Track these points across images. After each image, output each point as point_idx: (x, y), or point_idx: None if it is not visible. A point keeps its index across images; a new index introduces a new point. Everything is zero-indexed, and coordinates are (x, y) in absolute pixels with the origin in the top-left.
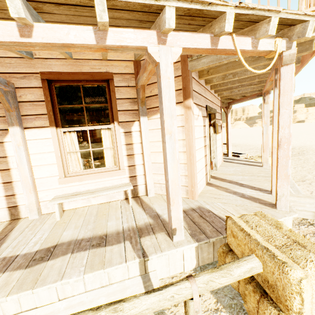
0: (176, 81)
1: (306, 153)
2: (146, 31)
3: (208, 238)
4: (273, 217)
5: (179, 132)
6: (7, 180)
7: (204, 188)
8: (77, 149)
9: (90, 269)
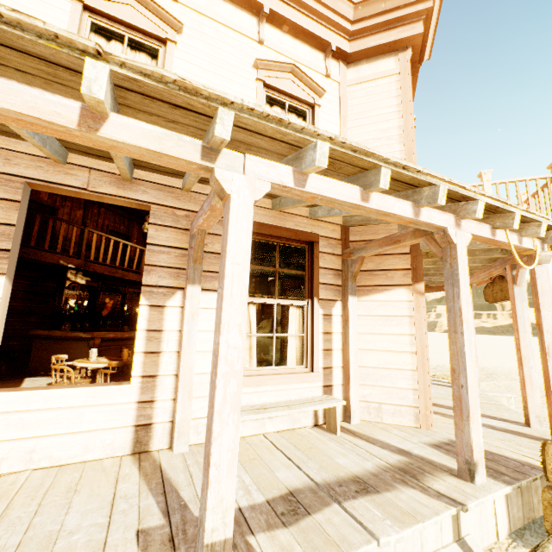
0: (402, 259)
1: (498, 377)
2: (447, 214)
3: (517, 480)
4: None
5: (404, 324)
6: (150, 371)
7: None
8: (253, 332)
9: (400, 523)
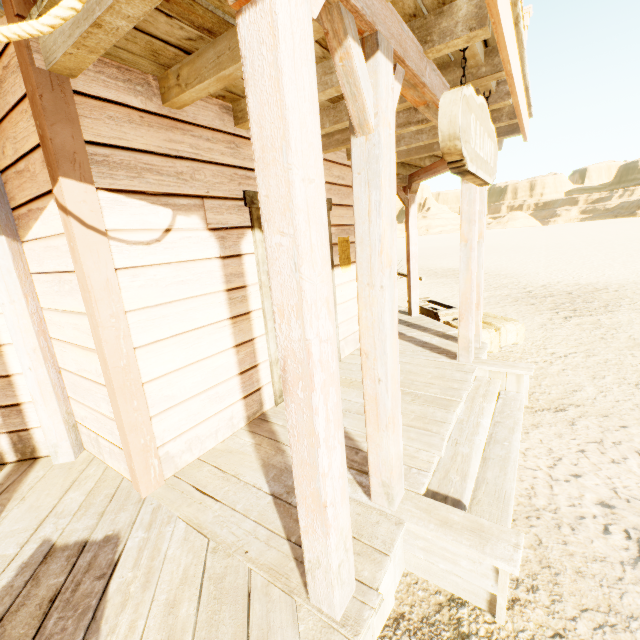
0: (29, 113)
1: (626, 305)
2: None
3: None
4: None
5: (76, 290)
6: None
7: (227, 438)
8: None
9: None
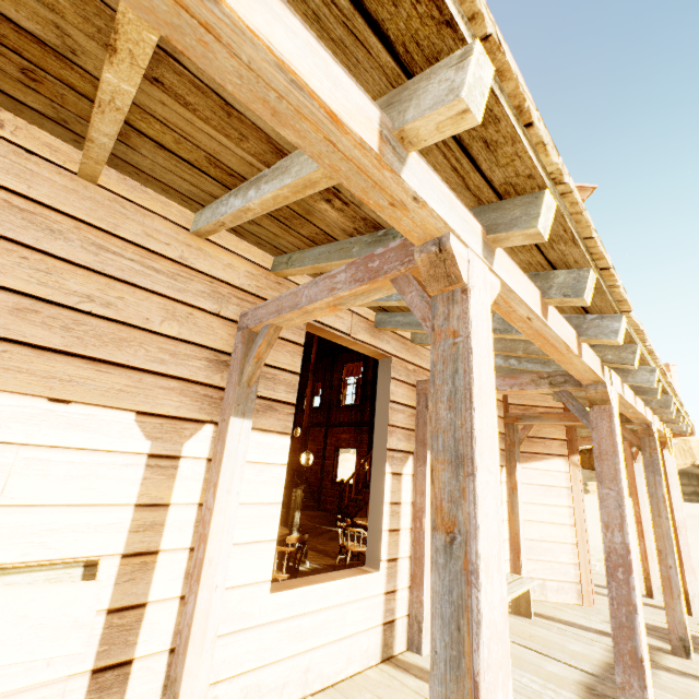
0: (558, 429)
1: None
2: (650, 410)
3: None
4: None
5: (563, 495)
6: (392, 554)
7: None
8: None
9: None
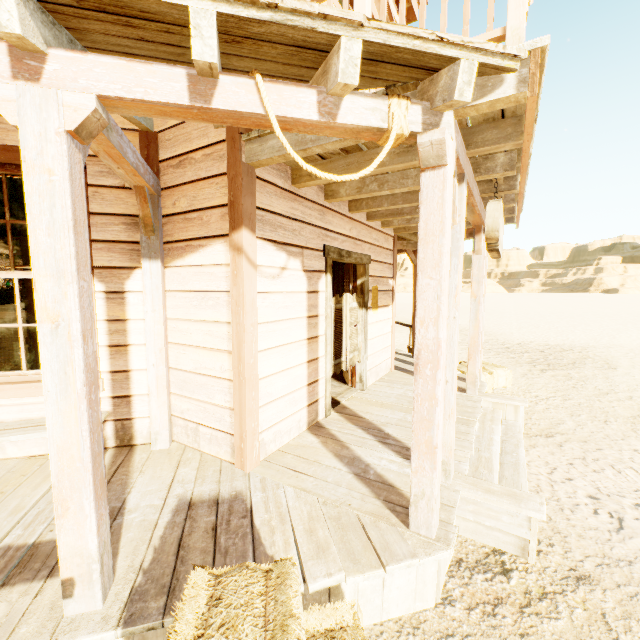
0: (220, 185)
1: (589, 364)
2: None
3: (165, 614)
4: (385, 554)
5: (222, 305)
6: None
7: (296, 437)
8: None
9: None
